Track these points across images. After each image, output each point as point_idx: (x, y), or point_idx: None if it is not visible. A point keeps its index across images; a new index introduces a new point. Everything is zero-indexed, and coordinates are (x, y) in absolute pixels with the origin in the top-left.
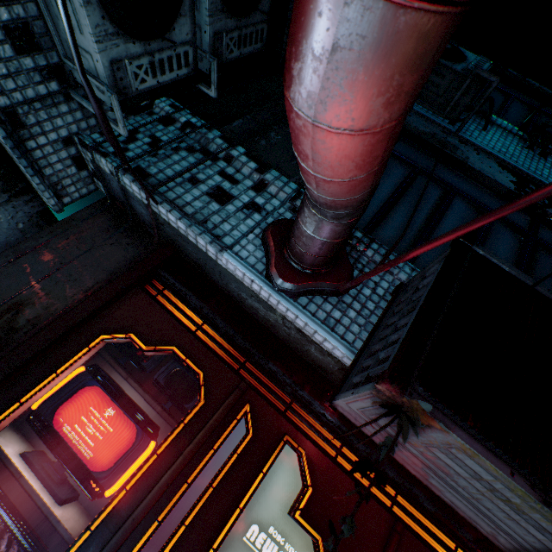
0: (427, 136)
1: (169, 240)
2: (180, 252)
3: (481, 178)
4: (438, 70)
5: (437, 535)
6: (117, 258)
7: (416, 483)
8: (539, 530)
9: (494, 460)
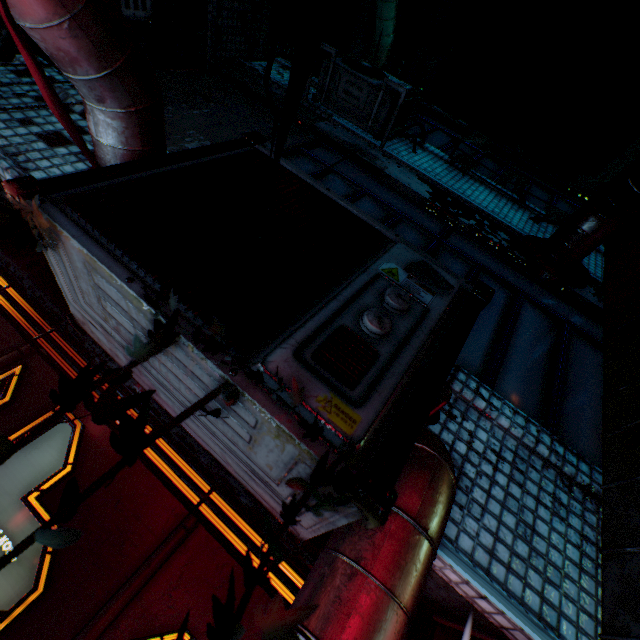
0: (348, 145)
1: None
2: None
3: (398, 186)
4: (356, 82)
5: (254, 541)
6: None
7: None
8: (193, 380)
9: (116, 267)
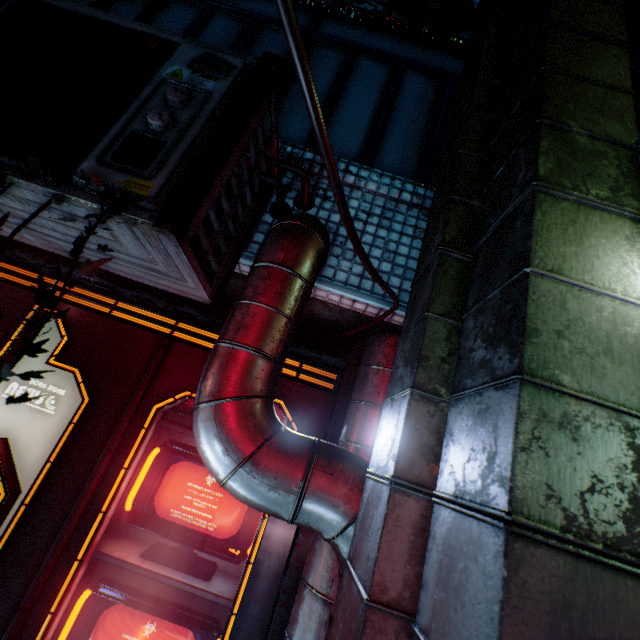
0: None
1: None
2: None
3: None
4: None
5: None
6: None
7: (186, 304)
8: (56, 214)
9: None
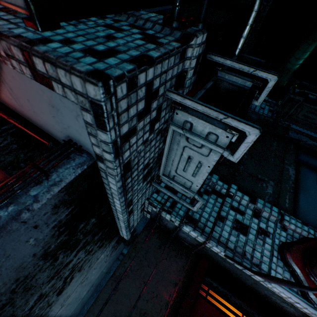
0: (314, 147)
1: (204, 253)
2: (212, 259)
3: None
4: (314, 112)
5: None
6: (173, 269)
7: None
8: None
9: None
